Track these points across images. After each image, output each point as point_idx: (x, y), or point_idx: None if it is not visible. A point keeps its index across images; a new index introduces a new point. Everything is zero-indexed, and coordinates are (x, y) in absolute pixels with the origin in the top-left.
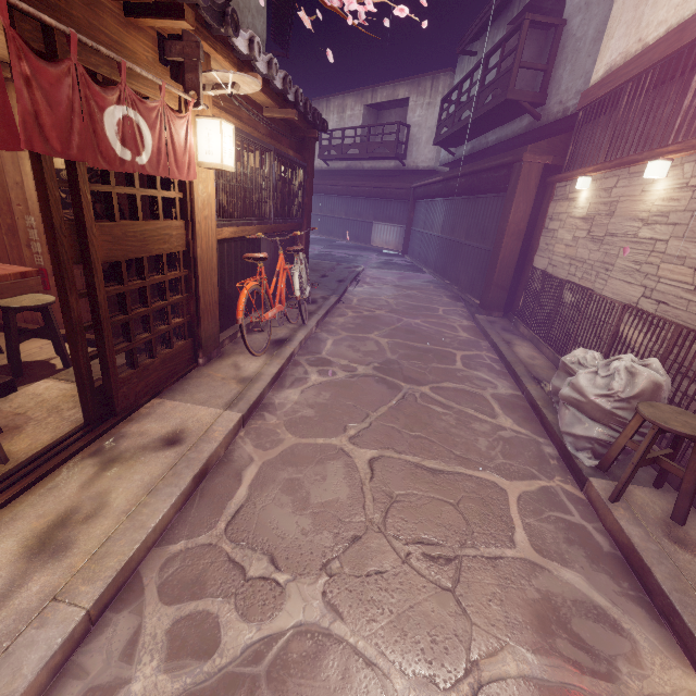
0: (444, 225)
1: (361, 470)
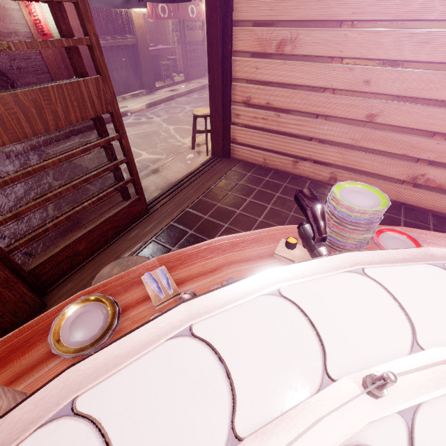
0: None
1: None
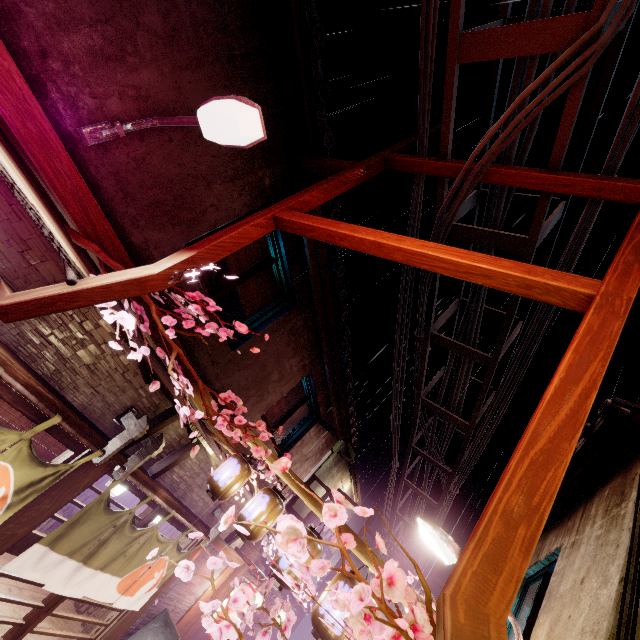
0: None
1: None
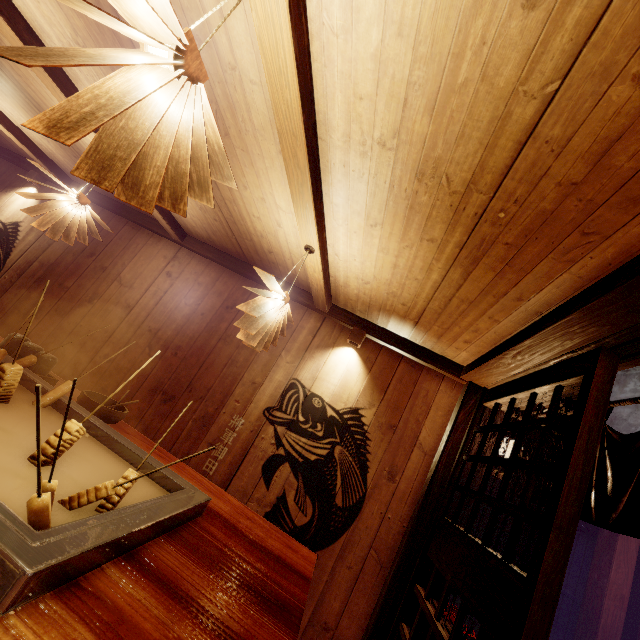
0: None
1: None
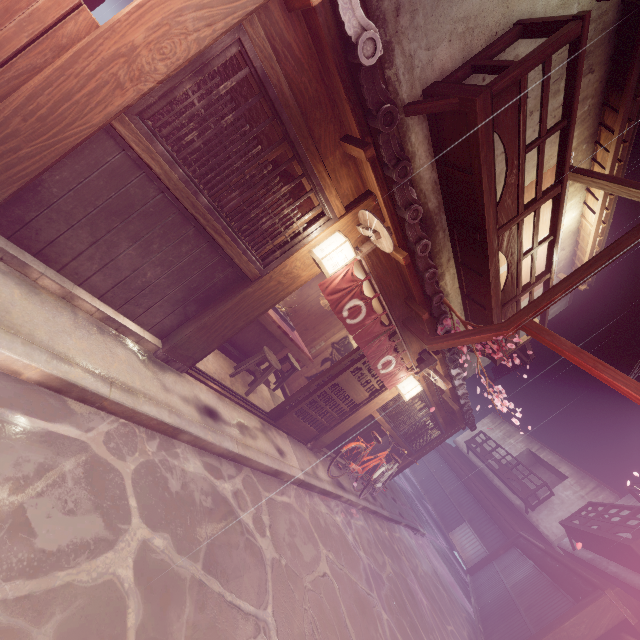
0: (517, 583)
1: (320, 567)
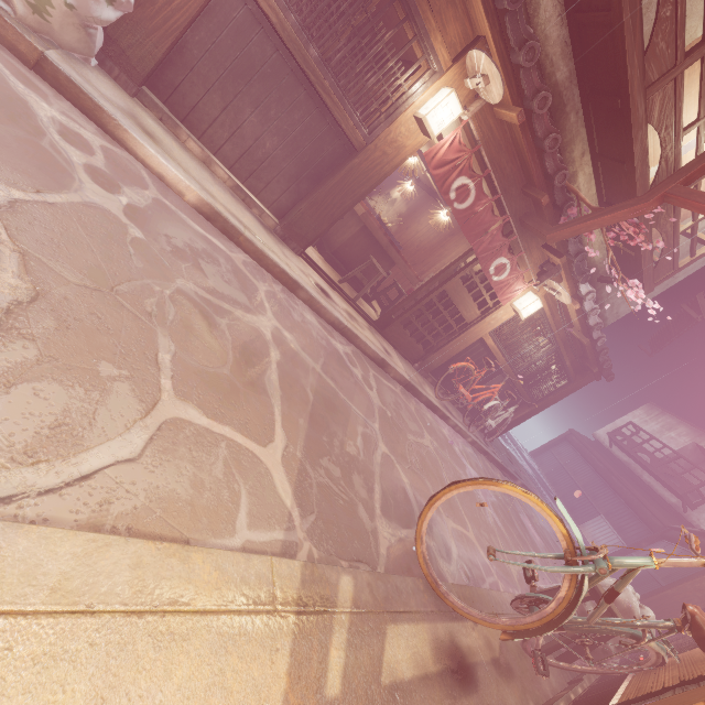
0: None
1: (423, 440)
